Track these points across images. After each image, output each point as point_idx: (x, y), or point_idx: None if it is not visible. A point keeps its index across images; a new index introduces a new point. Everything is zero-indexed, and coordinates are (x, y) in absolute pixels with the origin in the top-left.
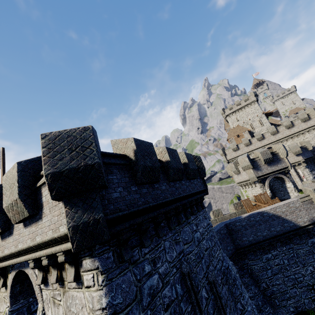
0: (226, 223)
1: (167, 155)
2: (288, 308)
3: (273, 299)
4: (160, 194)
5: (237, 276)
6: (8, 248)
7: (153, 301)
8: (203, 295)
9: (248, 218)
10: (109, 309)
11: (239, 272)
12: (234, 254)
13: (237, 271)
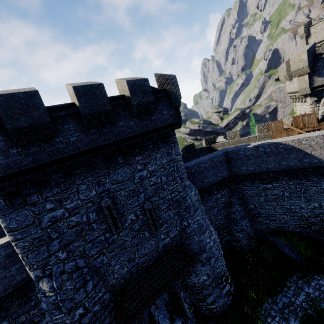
0: (227, 150)
1: (76, 99)
2: (269, 225)
3: (257, 217)
4: (64, 148)
5: (196, 203)
6: None
7: (55, 224)
8: (129, 218)
9: (255, 148)
10: (6, 229)
11: (228, 193)
12: (225, 179)
13: (226, 193)
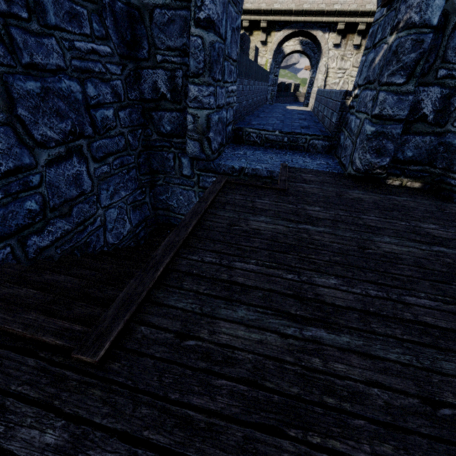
0: None
1: None
2: None
3: None
4: None
5: None
6: (312, 4)
7: None
8: None
9: None
10: None
11: None
12: None
13: None
